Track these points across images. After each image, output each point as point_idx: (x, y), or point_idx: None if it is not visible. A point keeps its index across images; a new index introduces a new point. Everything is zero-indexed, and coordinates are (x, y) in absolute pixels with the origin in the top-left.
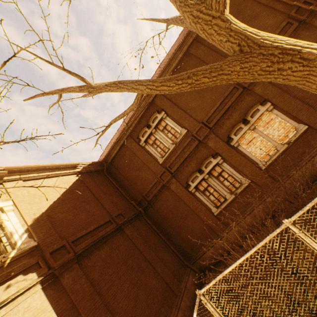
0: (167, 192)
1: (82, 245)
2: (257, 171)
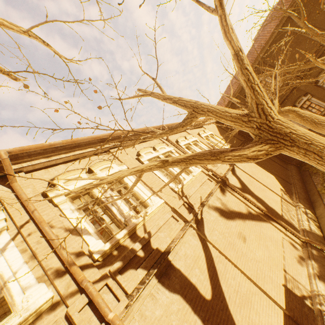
0: None
1: None
2: None
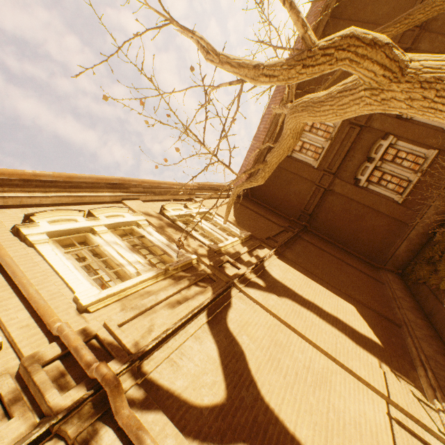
0: (331, 197)
1: (280, 240)
2: (443, 136)
